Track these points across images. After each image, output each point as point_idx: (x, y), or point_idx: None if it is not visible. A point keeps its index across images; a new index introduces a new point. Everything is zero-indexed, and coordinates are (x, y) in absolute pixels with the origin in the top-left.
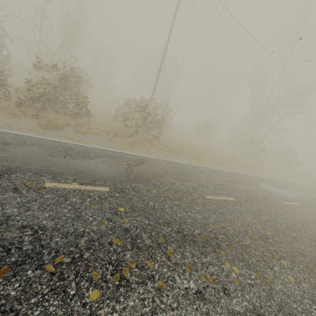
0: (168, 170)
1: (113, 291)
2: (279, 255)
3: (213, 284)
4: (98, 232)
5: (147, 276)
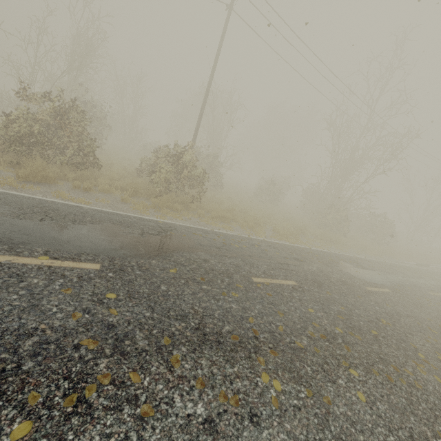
0: (204, 242)
1: (58, 423)
2: (349, 361)
3: (236, 407)
4: (60, 330)
5: (127, 398)
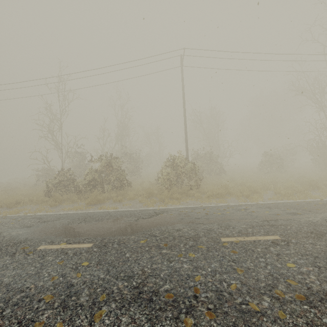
0: (186, 216)
1: None
2: None
3: None
4: (39, 288)
5: None
